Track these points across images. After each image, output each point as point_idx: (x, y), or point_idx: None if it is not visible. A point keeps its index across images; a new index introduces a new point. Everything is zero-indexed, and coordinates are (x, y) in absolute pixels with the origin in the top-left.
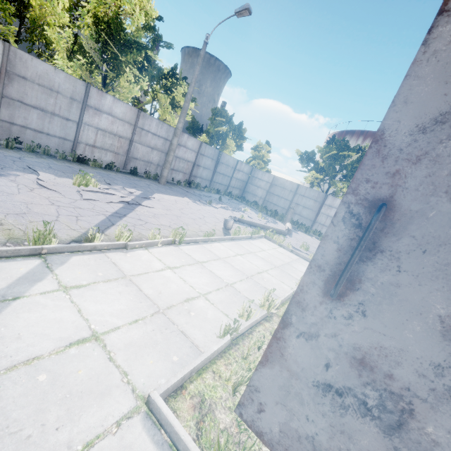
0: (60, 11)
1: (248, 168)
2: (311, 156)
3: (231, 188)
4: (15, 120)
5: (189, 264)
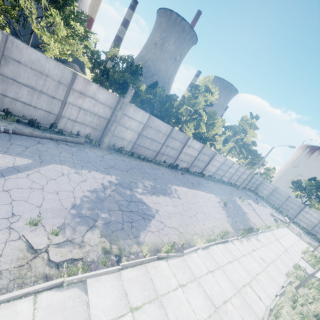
0: (220, 128)
1: (261, 179)
2: (299, 183)
3: (251, 187)
4: (216, 172)
5: (283, 236)
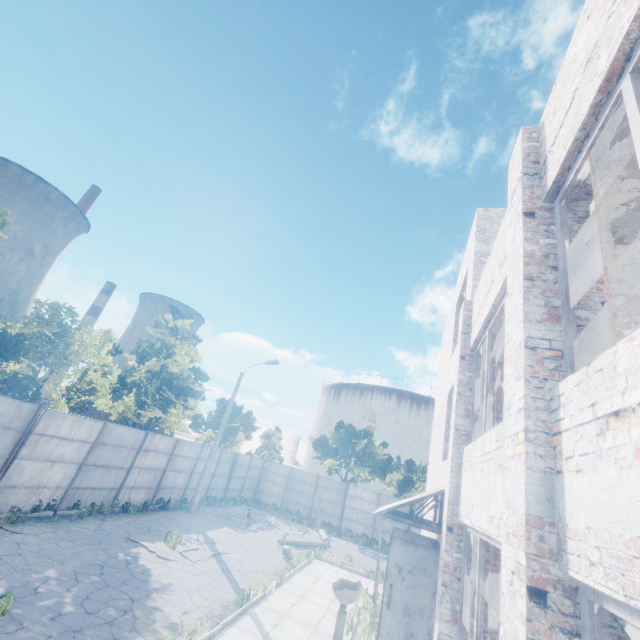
0: (105, 354)
1: (261, 462)
2: (324, 442)
3: (244, 491)
4: (82, 483)
5: (299, 599)
